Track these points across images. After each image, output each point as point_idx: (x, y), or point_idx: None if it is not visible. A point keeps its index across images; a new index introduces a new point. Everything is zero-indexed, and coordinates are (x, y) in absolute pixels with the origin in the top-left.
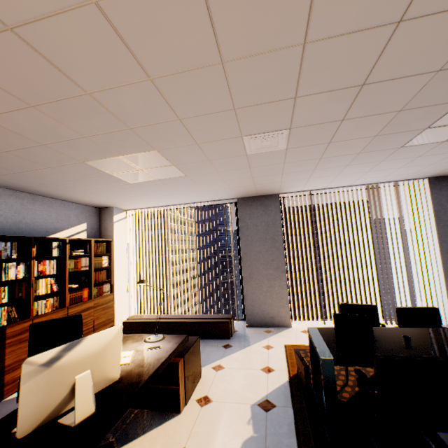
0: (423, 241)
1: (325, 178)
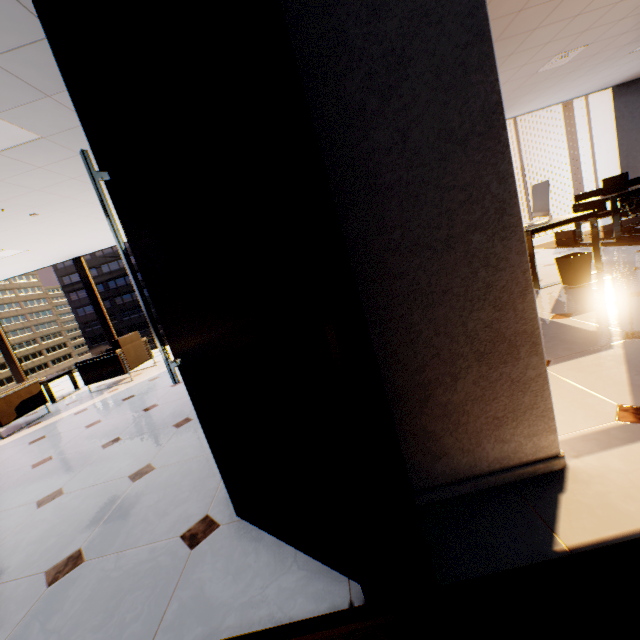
0: (601, 151)
1: (544, 98)
